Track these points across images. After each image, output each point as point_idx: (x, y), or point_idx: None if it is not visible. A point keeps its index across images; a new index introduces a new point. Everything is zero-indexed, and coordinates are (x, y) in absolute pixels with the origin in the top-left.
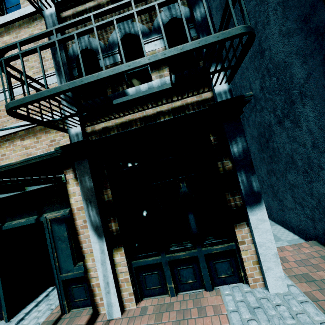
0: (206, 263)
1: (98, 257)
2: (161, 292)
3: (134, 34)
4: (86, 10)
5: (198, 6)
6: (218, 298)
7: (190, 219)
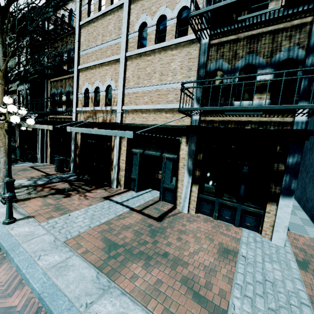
0: (240, 213)
1: (185, 184)
2: (209, 215)
3: (254, 64)
4: (227, 41)
5: (312, 55)
6: (239, 230)
7: (241, 188)
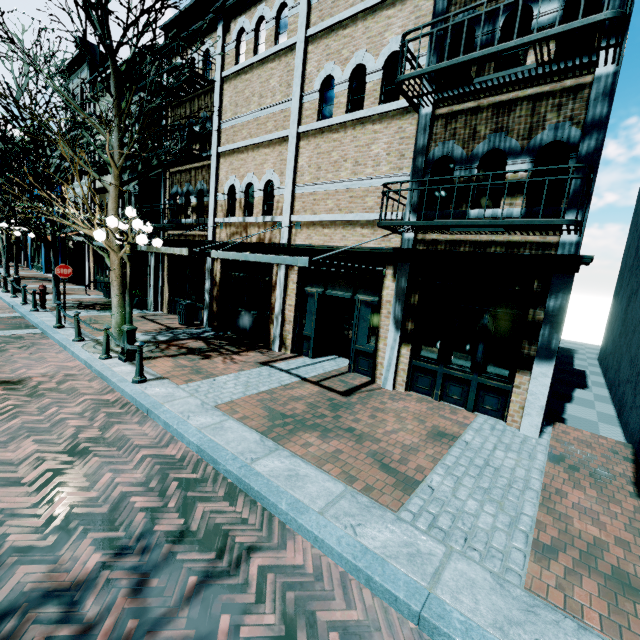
0: (476, 390)
1: (390, 343)
2: (427, 393)
3: (502, 150)
4: (462, 111)
5: (589, 137)
6: (472, 416)
7: (479, 349)
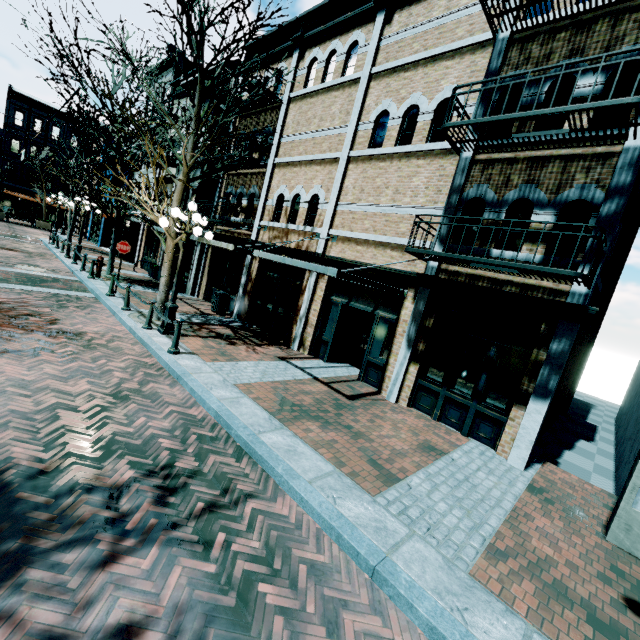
0: (473, 416)
1: (400, 359)
2: (427, 412)
3: (531, 200)
4: (499, 160)
5: (611, 201)
6: (465, 440)
7: (482, 378)
